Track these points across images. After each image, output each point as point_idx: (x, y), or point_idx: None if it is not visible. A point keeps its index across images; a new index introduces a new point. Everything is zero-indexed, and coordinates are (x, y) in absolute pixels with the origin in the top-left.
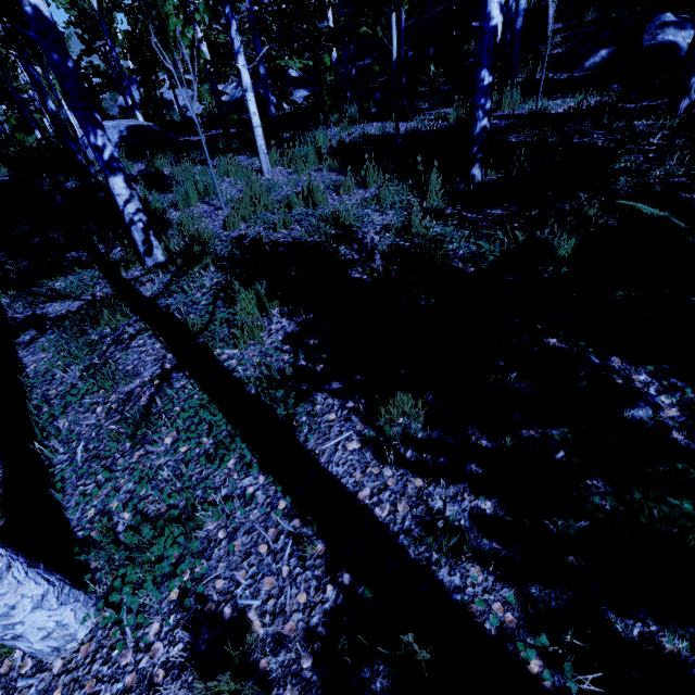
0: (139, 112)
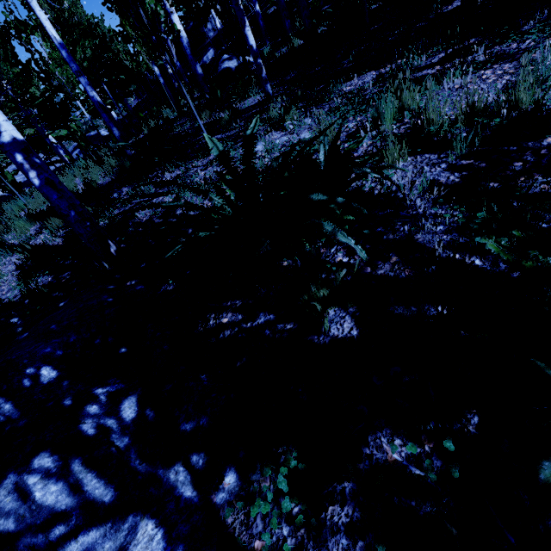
0: None
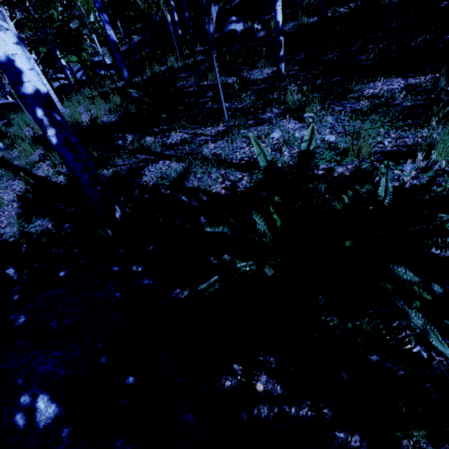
0: (9, 96)
